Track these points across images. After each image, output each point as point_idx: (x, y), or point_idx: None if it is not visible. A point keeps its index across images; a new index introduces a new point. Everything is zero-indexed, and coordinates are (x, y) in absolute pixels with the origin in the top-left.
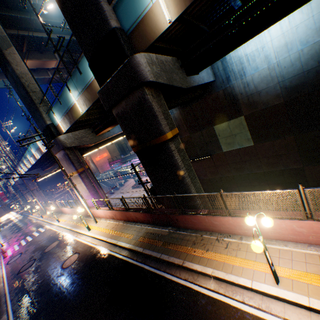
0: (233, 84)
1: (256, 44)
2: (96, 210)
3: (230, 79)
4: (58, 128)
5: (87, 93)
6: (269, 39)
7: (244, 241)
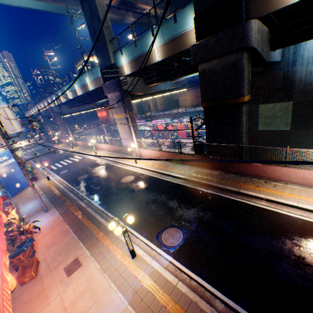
0: (296, 70)
1: None
2: (141, 150)
3: (295, 64)
4: (120, 70)
5: (172, 43)
6: None
7: (289, 185)
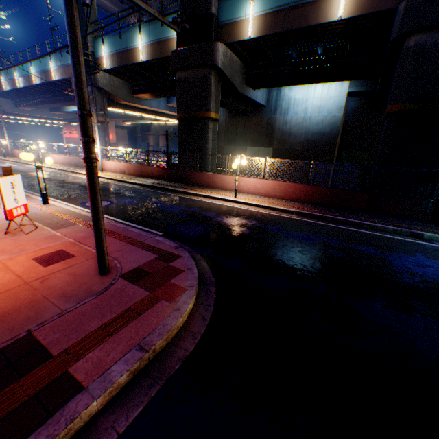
0: (277, 118)
1: (304, 95)
2: (107, 161)
3: (276, 112)
4: (99, 61)
5: (158, 46)
6: (312, 96)
7: (229, 192)
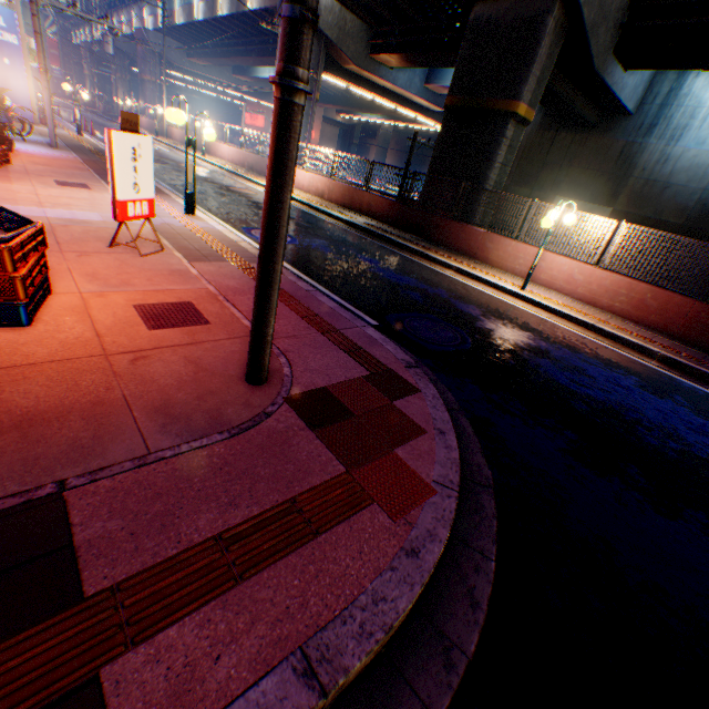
0: (648, 145)
1: None
2: (298, 170)
3: (652, 132)
4: None
5: None
6: None
7: (506, 275)
